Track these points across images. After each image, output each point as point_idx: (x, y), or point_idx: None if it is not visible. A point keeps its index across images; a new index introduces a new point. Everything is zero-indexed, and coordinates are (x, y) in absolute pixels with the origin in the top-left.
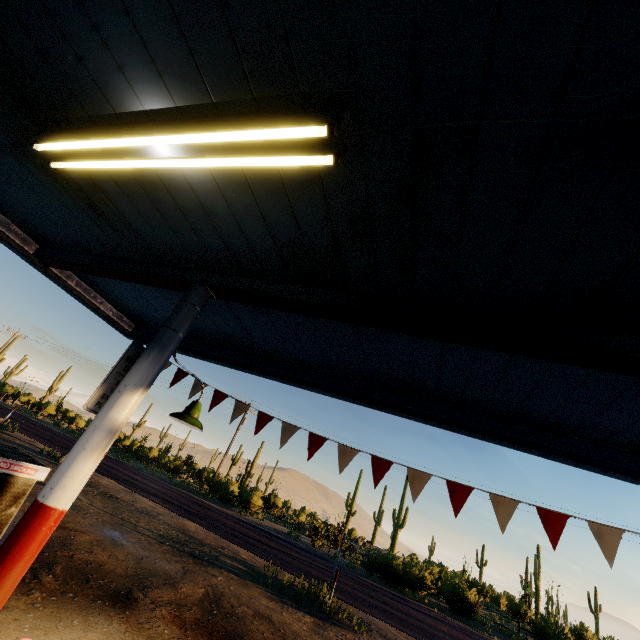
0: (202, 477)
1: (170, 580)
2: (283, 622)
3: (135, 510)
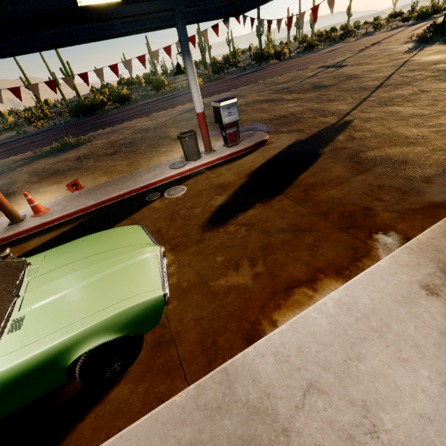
0: None
1: (10, 183)
2: (65, 159)
3: None
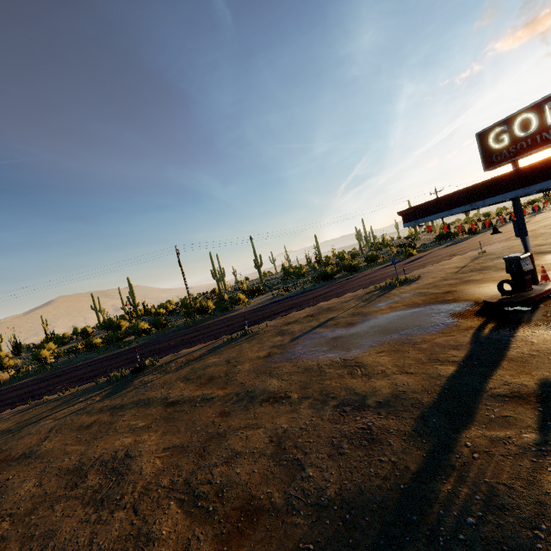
0: (121, 328)
1: (419, 293)
2: (429, 283)
3: (327, 310)
